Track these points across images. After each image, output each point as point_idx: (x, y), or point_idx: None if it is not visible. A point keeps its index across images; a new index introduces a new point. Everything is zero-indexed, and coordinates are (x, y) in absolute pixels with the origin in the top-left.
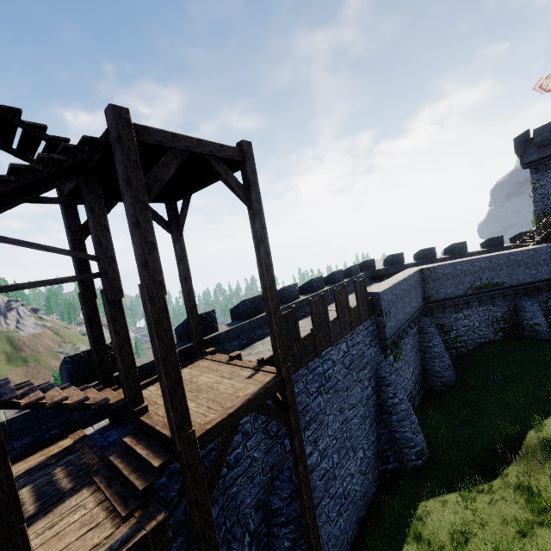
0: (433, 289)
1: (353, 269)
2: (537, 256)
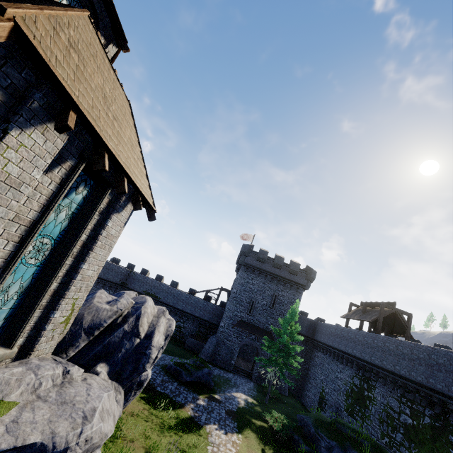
0: (130, 282)
1: (115, 259)
2: (181, 296)
